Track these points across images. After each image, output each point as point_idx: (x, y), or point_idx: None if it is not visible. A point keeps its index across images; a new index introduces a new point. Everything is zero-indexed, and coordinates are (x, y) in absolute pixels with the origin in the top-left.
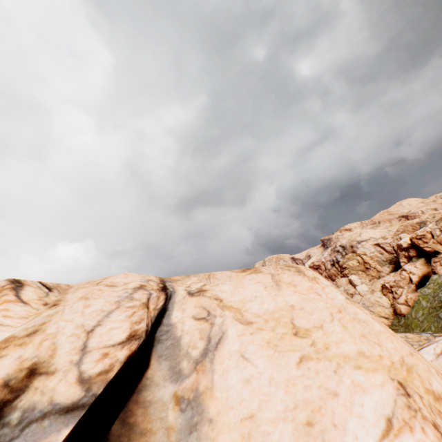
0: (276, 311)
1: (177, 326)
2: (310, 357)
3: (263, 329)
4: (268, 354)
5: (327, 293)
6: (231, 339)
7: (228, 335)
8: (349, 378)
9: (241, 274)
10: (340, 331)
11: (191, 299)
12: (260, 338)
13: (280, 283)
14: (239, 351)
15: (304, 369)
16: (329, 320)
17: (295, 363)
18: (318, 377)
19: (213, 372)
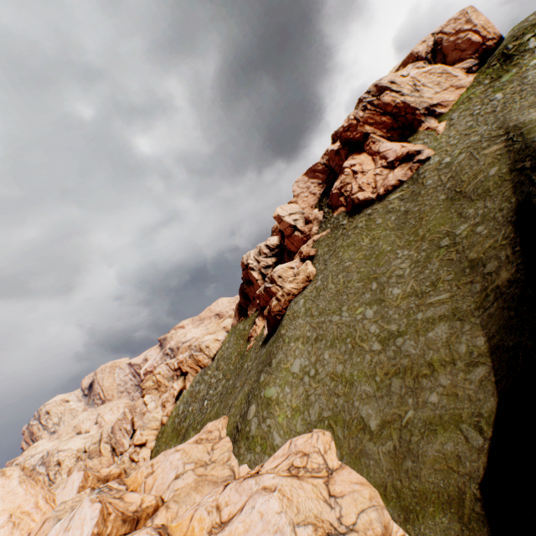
0: None
1: None
2: None
3: None
4: None
5: (10, 483)
6: None
7: None
8: None
9: None
10: (1, 503)
11: None
12: None
13: None
14: None
15: None
16: None
17: None
18: None
19: None
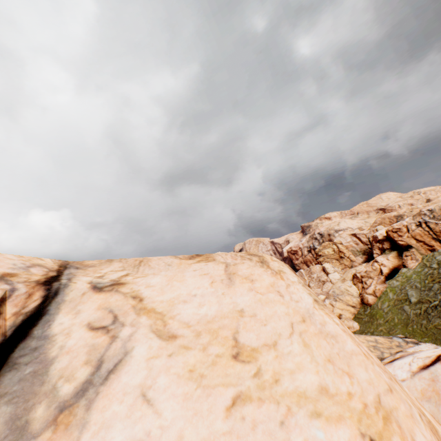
0: (216, 319)
1: (55, 340)
2: (249, 397)
3: (190, 347)
4: (187, 392)
5: (291, 292)
6: (134, 364)
7: (133, 358)
8: (301, 436)
9: (186, 262)
10: (300, 352)
11: (96, 296)
12: (180, 363)
13: (233, 277)
14: (140, 387)
15: (236, 420)
16: (288, 333)
17: (224, 408)
18: (255, 434)
19: (84, 428)
